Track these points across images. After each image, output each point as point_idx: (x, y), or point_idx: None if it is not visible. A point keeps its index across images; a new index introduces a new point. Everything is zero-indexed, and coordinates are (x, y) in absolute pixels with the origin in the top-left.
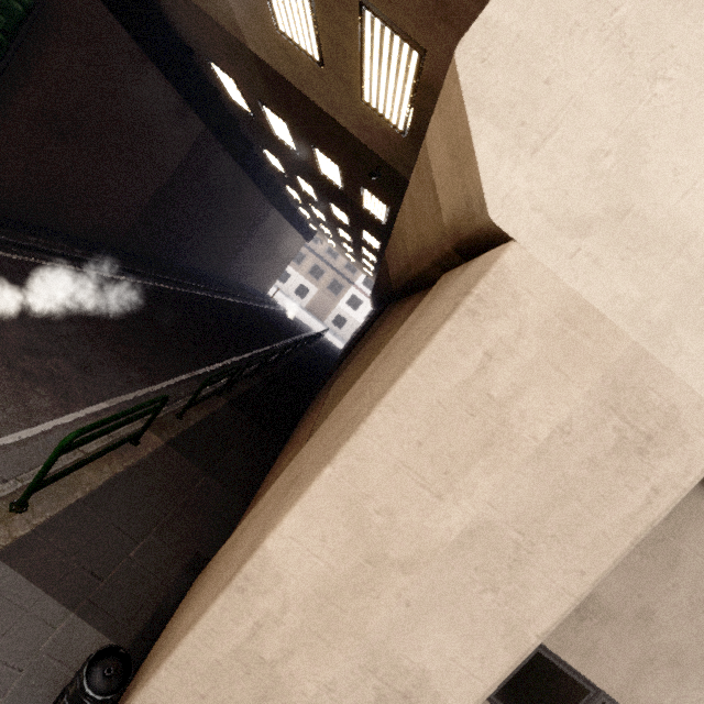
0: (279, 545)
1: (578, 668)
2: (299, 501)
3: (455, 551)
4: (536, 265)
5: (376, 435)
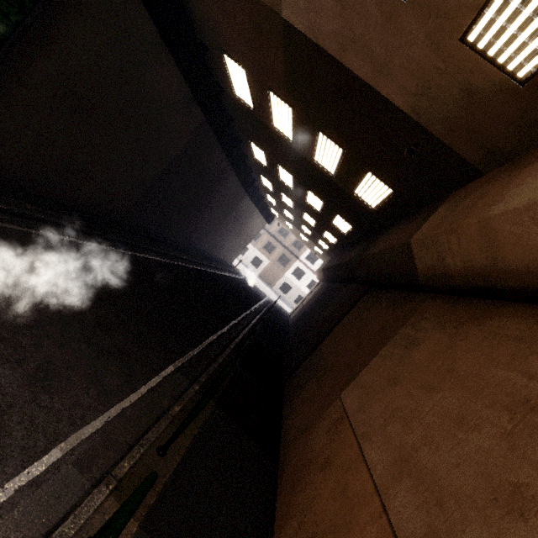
0: None
1: None
2: None
3: None
4: None
5: None
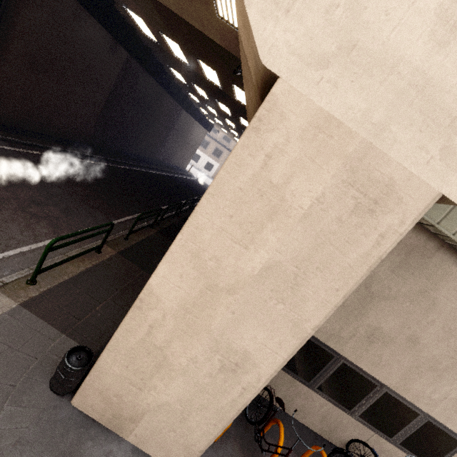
0: (157, 281)
1: (369, 372)
2: (165, 255)
3: (258, 280)
4: (294, 92)
5: (205, 212)
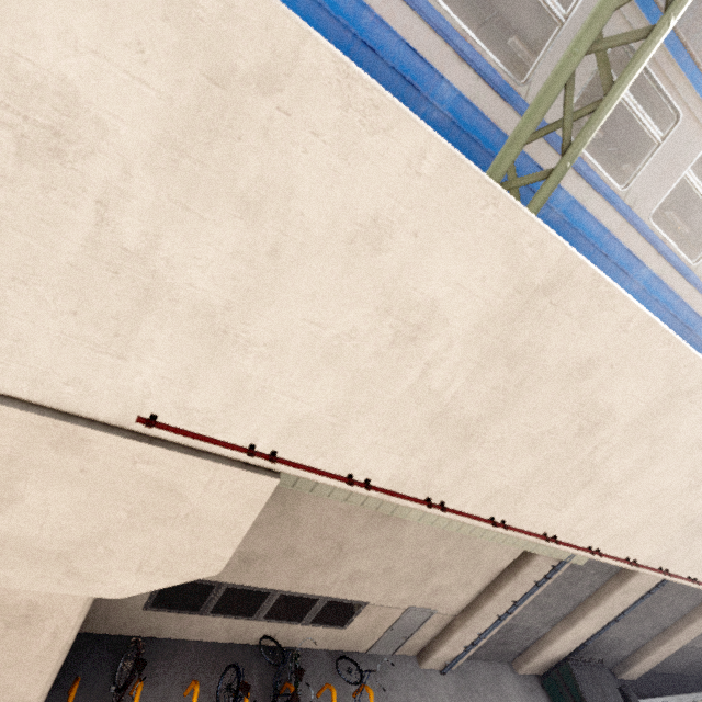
0: None
1: (257, 586)
2: None
3: None
4: None
5: None
